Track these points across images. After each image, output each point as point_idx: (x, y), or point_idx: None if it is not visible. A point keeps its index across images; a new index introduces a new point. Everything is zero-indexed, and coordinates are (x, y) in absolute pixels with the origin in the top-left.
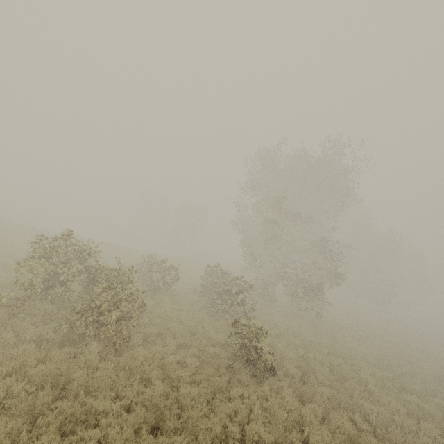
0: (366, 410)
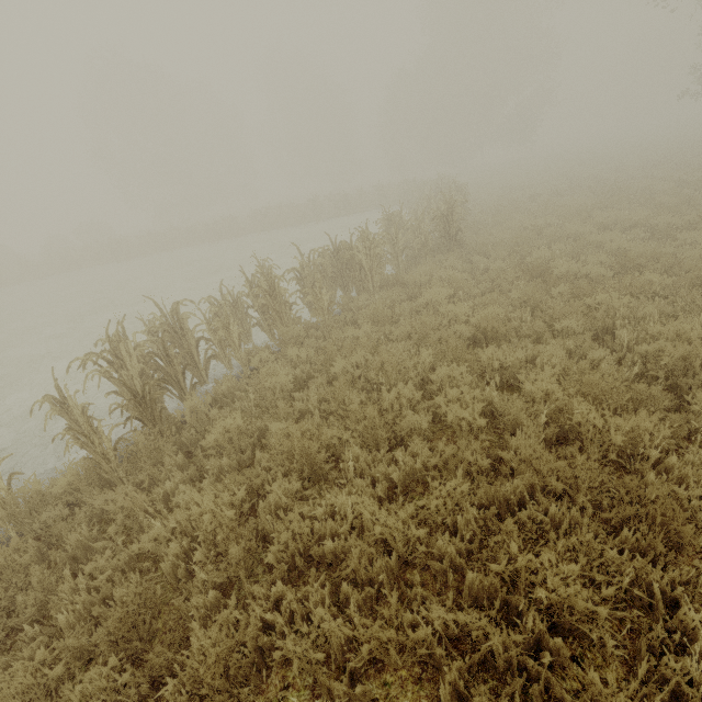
0: None
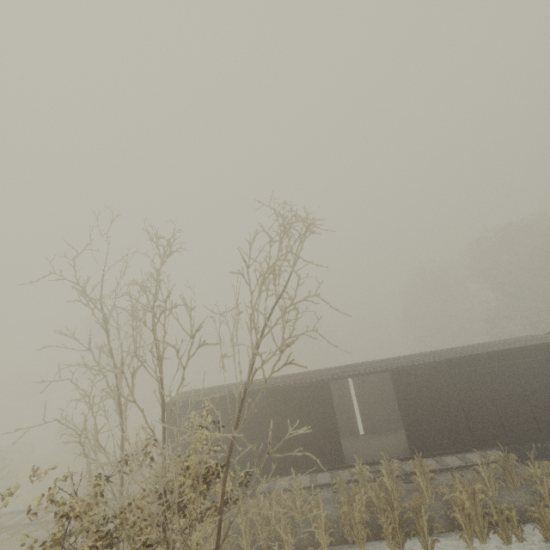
0: None
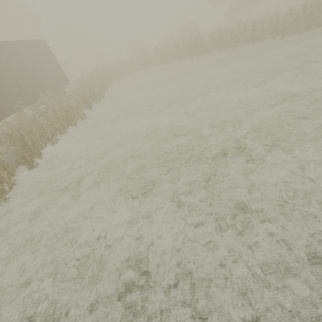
0: None
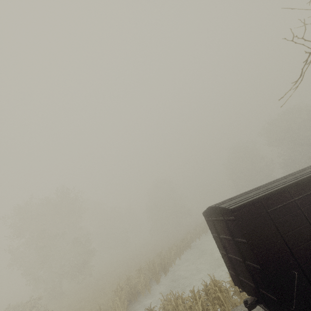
0: (103, 301)
